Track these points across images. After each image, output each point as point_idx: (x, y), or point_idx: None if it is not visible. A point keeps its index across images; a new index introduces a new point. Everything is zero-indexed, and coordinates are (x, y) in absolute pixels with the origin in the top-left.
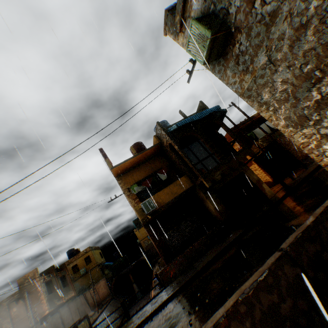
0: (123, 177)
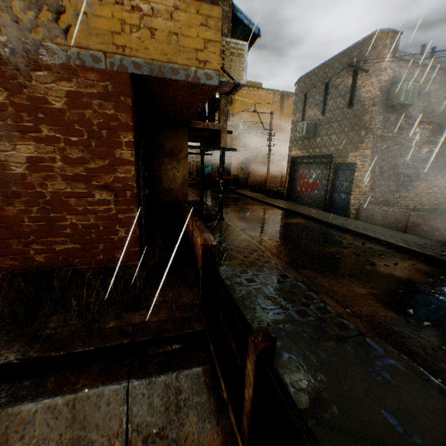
0: None
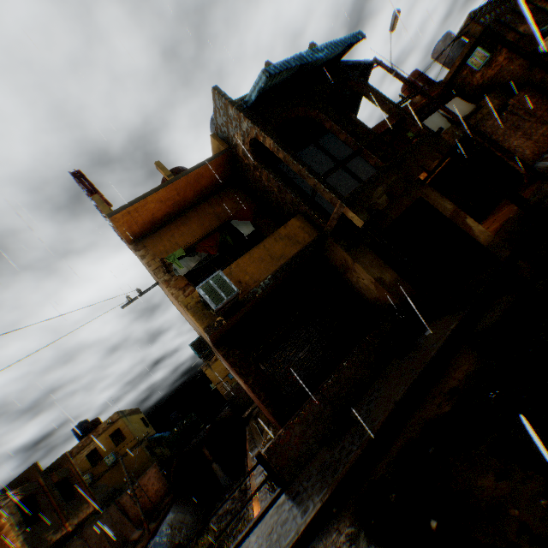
0: (150, 242)
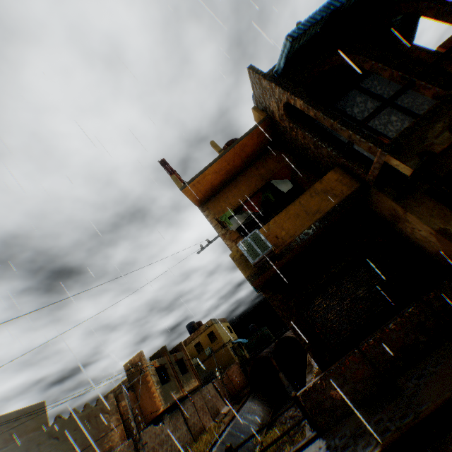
0: (211, 204)
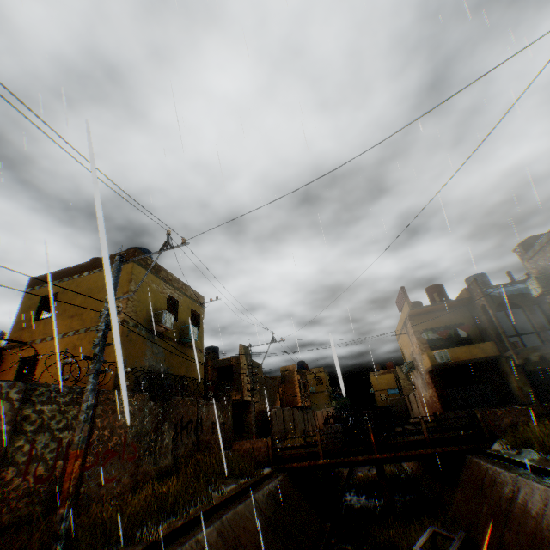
0: (416, 319)
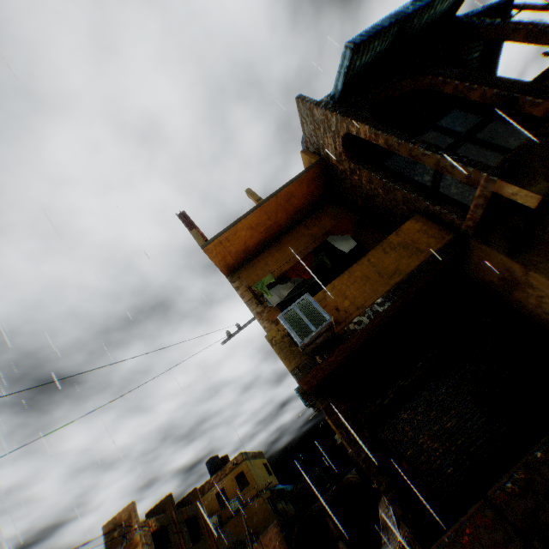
0: (244, 272)
